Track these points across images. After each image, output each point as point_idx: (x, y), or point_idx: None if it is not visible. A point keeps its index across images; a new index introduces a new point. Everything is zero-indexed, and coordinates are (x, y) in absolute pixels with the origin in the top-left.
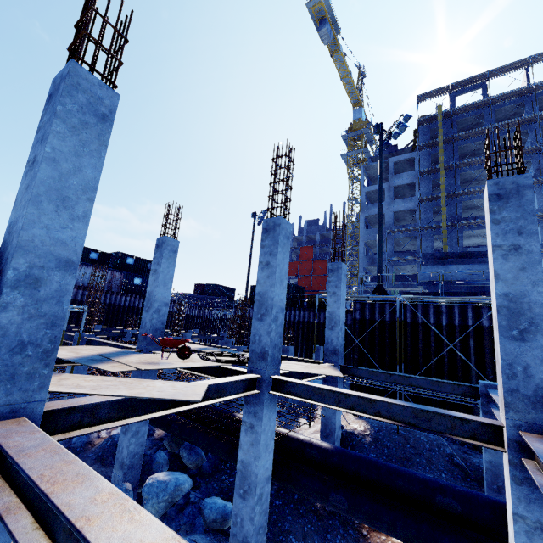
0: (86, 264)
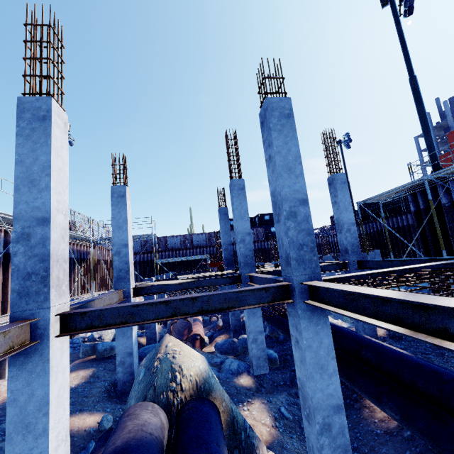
0: None
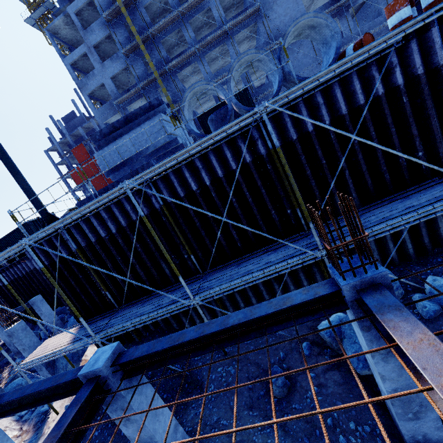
0: None
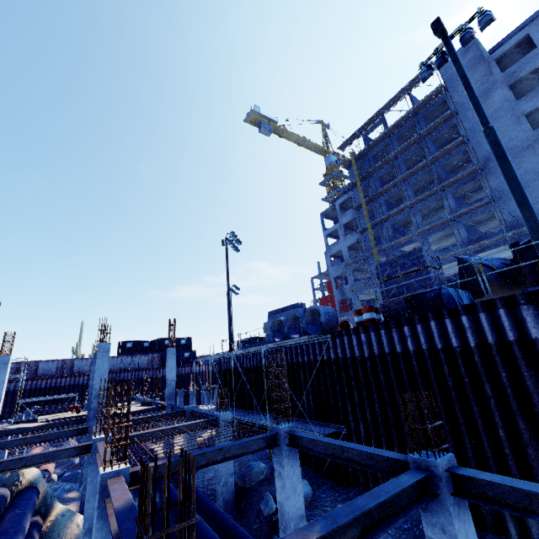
0: (135, 354)
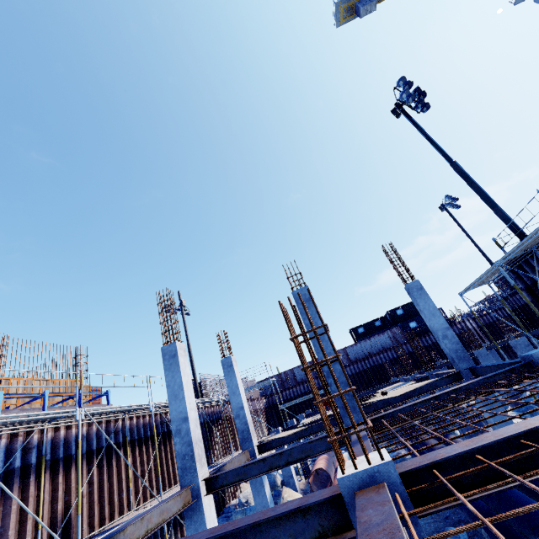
0: (371, 336)
